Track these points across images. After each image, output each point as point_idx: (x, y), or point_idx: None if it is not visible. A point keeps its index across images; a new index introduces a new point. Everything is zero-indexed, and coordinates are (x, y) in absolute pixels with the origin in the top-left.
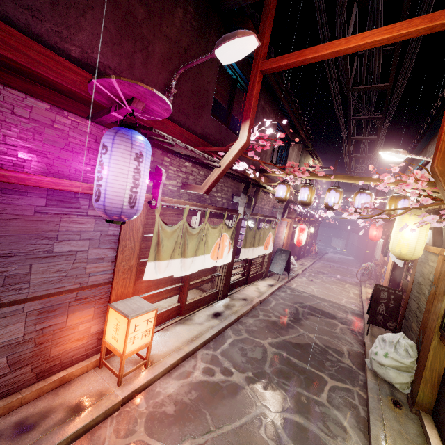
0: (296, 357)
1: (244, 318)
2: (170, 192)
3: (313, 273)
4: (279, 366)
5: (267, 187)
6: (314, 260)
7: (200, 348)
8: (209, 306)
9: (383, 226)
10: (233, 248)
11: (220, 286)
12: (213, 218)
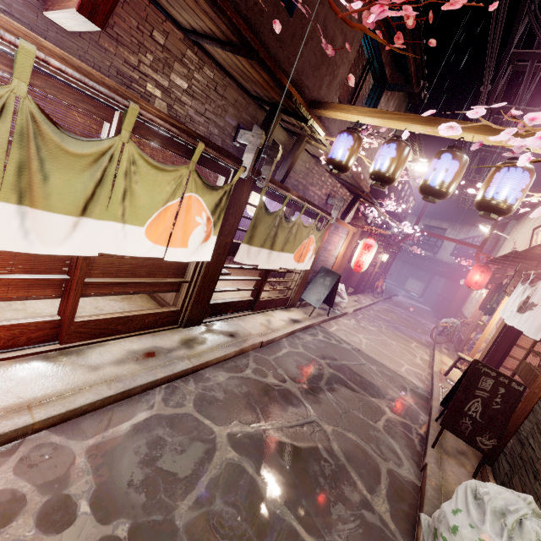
0: (273, 483)
1: (212, 368)
2: None
3: (370, 317)
4: (219, 508)
5: (311, 123)
6: (377, 299)
7: (46, 428)
8: (150, 334)
9: (494, 269)
10: (222, 238)
11: (184, 302)
12: (176, 157)
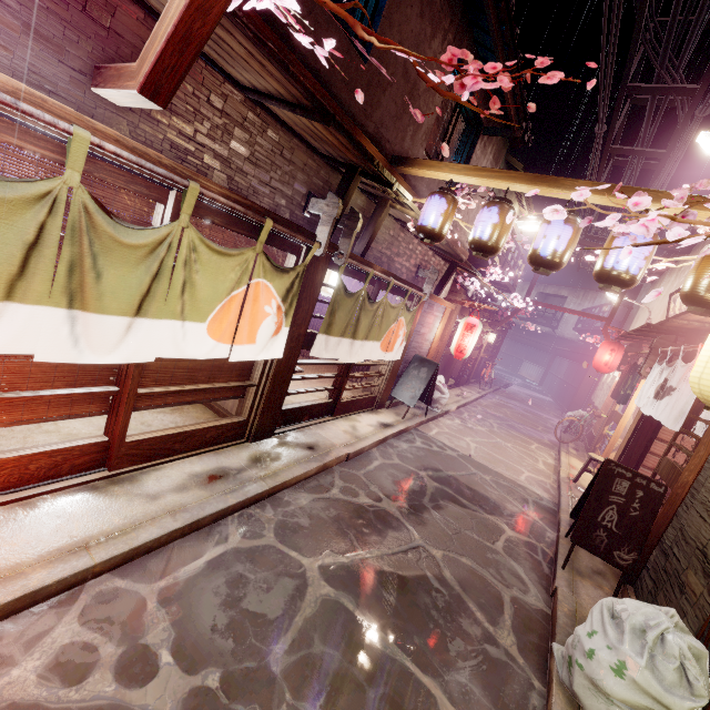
0: (378, 619)
1: (291, 490)
2: (27, 71)
3: (478, 414)
4: (319, 650)
5: (397, 187)
6: (485, 392)
7: (107, 571)
8: (213, 452)
9: (627, 346)
10: (295, 328)
11: (251, 410)
12: (237, 236)
